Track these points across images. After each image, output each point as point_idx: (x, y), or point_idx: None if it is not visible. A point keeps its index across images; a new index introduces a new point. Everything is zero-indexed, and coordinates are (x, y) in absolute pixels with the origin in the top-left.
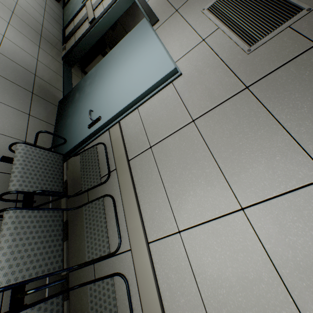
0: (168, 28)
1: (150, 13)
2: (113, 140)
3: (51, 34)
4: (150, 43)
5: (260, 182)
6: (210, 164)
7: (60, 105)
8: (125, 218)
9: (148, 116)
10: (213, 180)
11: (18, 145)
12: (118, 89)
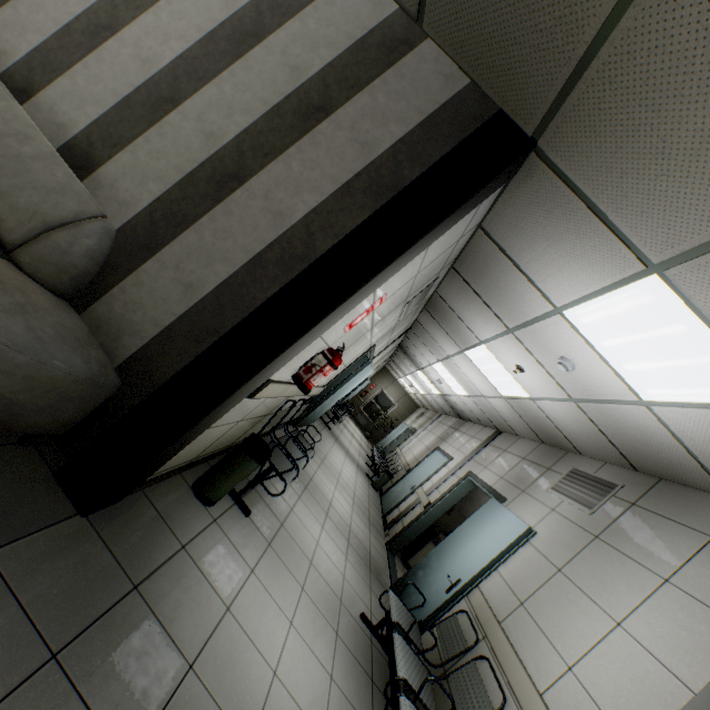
0: (518, 504)
1: (496, 494)
2: (475, 606)
3: (375, 519)
4: (503, 514)
5: (625, 598)
6: (582, 598)
7: (394, 588)
8: (506, 675)
9: (512, 576)
10: (589, 610)
11: (390, 591)
12: (475, 553)
